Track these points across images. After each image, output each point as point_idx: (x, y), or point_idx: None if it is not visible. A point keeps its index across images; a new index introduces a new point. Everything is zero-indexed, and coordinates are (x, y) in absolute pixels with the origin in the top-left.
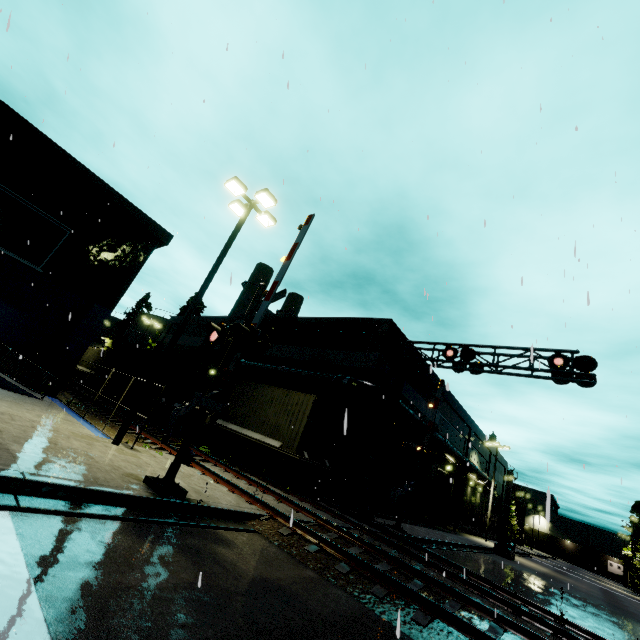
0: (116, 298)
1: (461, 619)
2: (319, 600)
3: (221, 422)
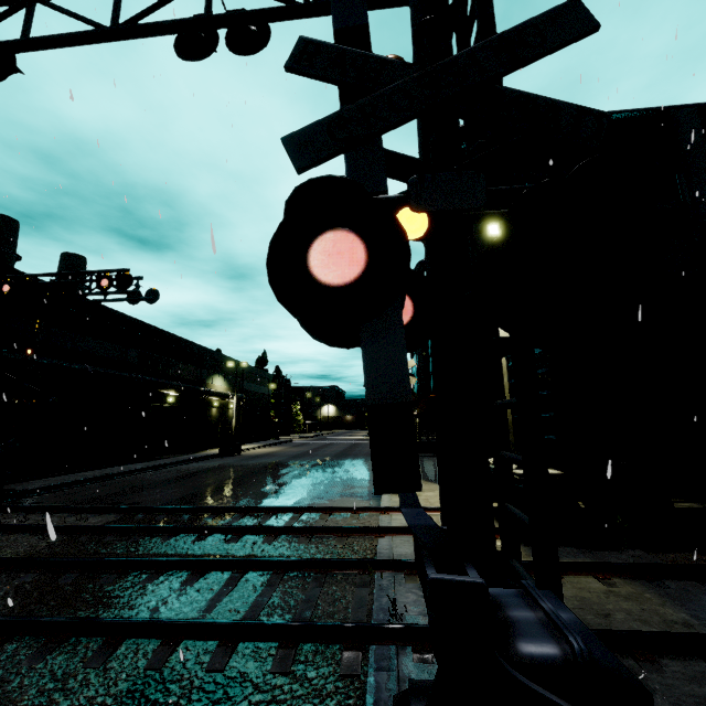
0: None
1: None
2: None
3: None
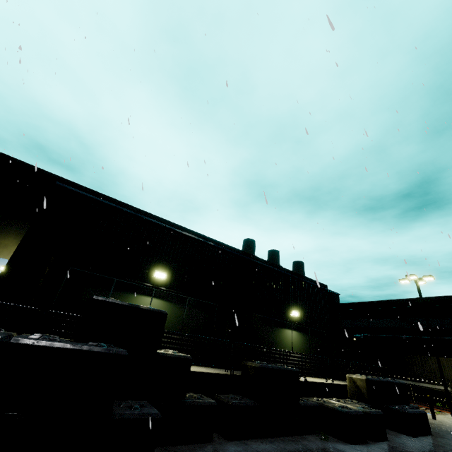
0: None
1: None
2: None
3: (411, 382)
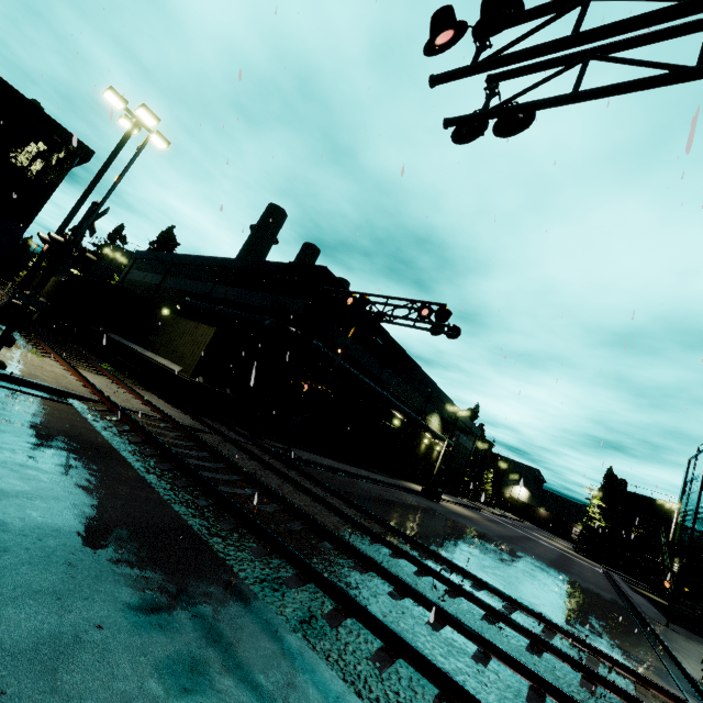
0: (30, 216)
1: (177, 455)
2: (65, 430)
3: (141, 350)
